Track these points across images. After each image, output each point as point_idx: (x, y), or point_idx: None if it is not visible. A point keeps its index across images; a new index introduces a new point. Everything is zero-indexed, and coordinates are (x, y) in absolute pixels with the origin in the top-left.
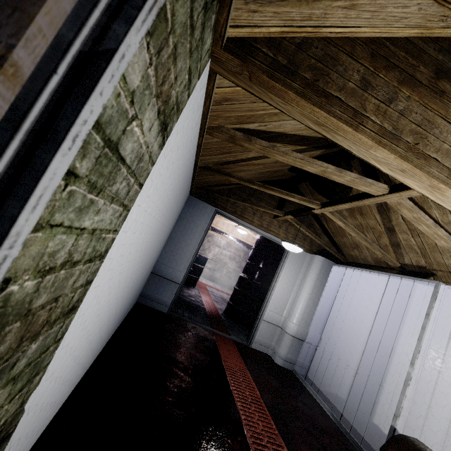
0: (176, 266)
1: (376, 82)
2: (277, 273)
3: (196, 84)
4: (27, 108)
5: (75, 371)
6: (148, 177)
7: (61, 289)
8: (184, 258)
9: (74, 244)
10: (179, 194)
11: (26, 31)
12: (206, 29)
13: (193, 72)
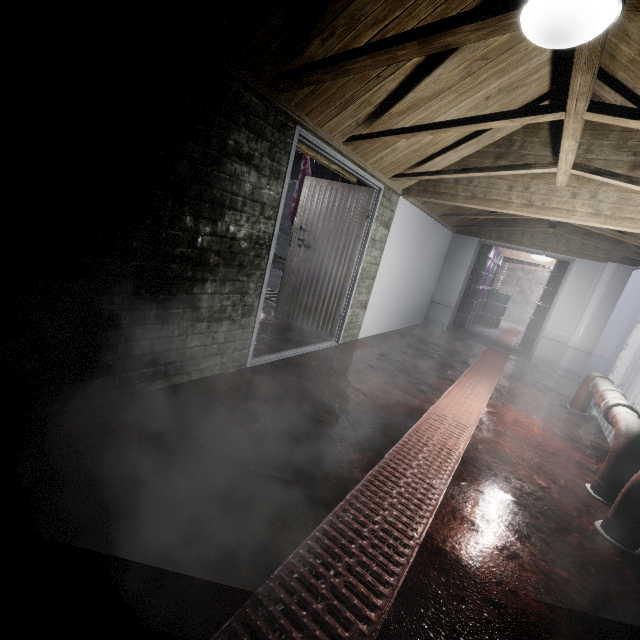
0: (449, 294)
1: (462, 178)
2: (559, 289)
3: (397, 206)
4: (363, 241)
5: (380, 316)
6: (387, 241)
7: (370, 269)
8: (455, 287)
9: (371, 259)
10: (424, 238)
11: (362, 234)
12: (391, 199)
13: (392, 208)
